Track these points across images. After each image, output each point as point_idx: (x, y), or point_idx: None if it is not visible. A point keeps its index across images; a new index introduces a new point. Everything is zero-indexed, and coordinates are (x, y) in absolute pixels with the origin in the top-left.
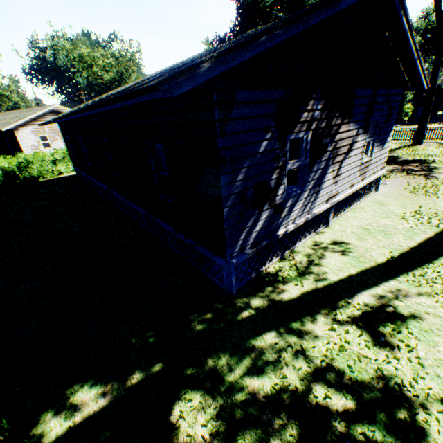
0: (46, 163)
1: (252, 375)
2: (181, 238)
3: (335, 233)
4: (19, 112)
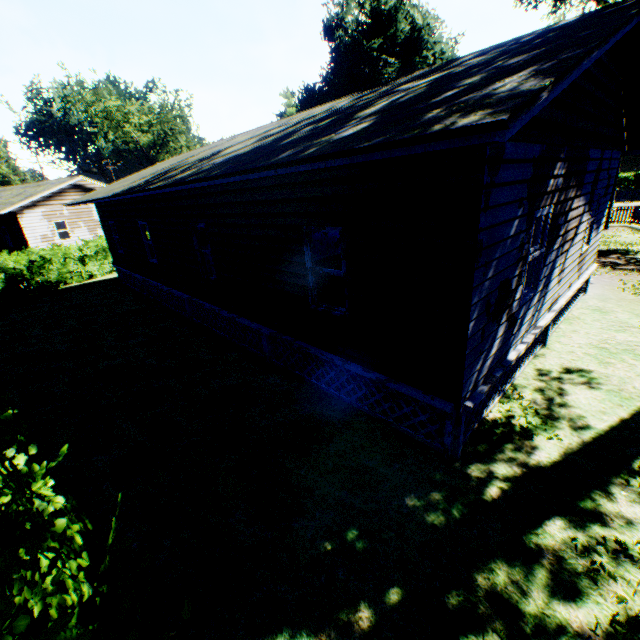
0: (71, 261)
1: (564, 600)
2: (357, 371)
3: (561, 356)
4: (22, 187)
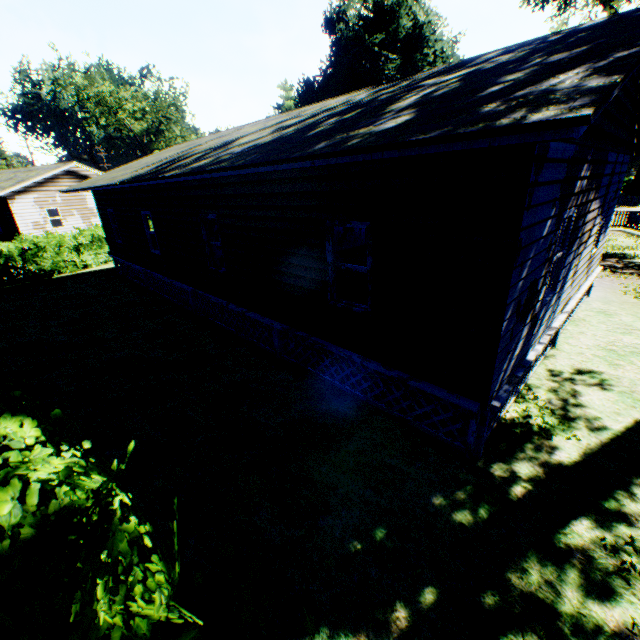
0: (65, 249)
1: (598, 599)
2: (377, 368)
3: (570, 357)
4: (13, 172)
